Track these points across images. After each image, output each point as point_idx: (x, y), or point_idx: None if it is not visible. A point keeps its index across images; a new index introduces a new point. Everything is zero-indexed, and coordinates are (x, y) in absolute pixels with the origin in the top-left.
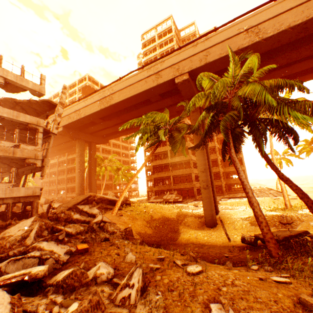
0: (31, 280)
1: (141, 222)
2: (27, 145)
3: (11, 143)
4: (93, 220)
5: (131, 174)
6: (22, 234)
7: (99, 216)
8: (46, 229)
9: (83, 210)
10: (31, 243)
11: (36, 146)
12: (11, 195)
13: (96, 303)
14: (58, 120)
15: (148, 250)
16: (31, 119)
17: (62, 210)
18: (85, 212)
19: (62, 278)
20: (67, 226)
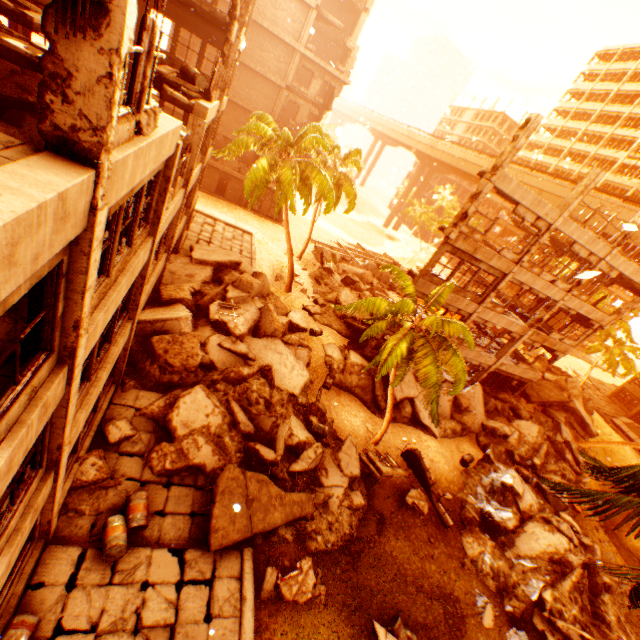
0: (574, 531)
1: (597, 476)
2: (567, 340)
3: (559, 336)
4: (582, 478)
5: (629, 366)
6: (531, 442)
7: (588, 478)
8: (560, 471)
9: (569, 445)
10: (540, 462)
11: (573, 342)
12: (520, 375)
13: (614, 587)
14: (624, 314)
15: (615, 553)
16: (598, 316)
17: (561, 442)
18: (570, 447)
19: (585, 543)
20: (560, 463)
